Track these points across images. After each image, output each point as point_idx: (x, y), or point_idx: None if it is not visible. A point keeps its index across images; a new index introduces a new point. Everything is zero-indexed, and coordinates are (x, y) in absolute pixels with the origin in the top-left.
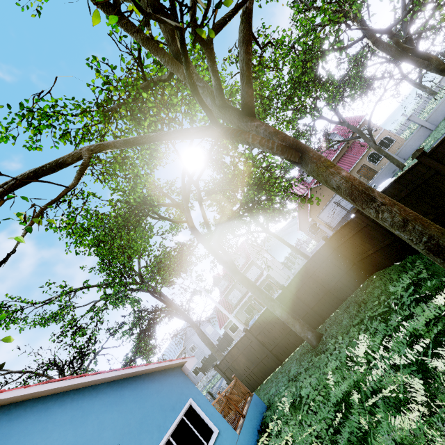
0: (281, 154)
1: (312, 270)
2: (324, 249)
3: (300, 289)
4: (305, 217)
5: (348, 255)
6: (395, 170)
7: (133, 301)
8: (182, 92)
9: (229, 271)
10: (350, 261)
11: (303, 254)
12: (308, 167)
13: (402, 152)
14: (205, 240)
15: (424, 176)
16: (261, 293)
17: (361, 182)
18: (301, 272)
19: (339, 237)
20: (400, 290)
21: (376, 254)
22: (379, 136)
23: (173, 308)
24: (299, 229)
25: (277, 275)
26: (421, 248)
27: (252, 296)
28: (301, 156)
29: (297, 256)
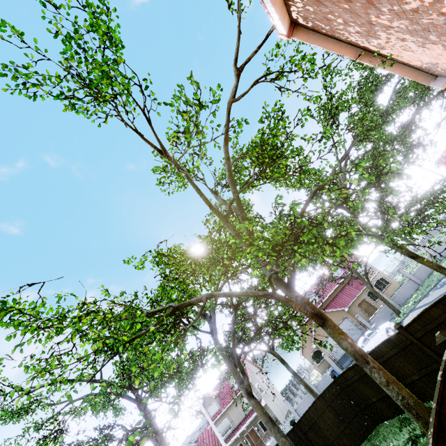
0: (311, 318)
1: (322, 407)
2: (333, 387)
3: (310, 428)
4: (308, 342)
5: (355, 398)
6: (393, 313)
7: (118, 409)
8: (243, 252)
9: (244, 393)
10: (357, 405)
11: (308, 387)
12: (327, 330)
13: (397, 298)
14: (226, 355)
15: (405, 343)
16: (274, 424)
17: (360, 349)
18: (311, 408)
19: (346, 378)
20: (401, 444)
21: (379, 402)
22: (376, 276)
23: (153, 429)
24: (302, 354)
25: (275, 408)
26: (399, 404)
27: (244, 432)
28: (323, 322)
29: (299, 387)
